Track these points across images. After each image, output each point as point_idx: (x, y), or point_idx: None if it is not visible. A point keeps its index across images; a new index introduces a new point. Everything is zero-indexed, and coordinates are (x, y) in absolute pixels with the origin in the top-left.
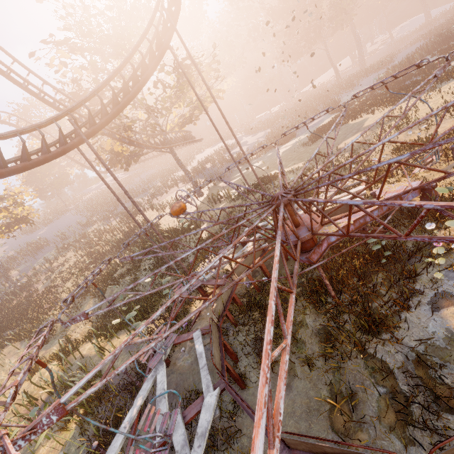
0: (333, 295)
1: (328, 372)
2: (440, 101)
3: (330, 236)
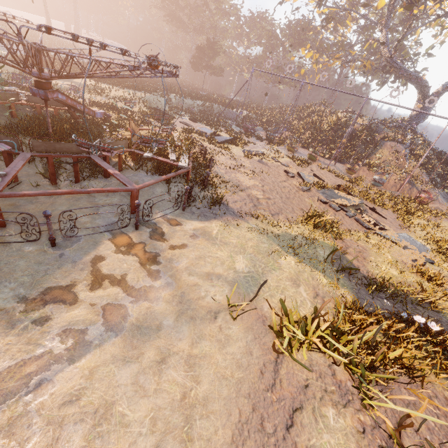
0: (51, 132)
1: (44, 161)
2: (122, 94)
3: (59, 94)
